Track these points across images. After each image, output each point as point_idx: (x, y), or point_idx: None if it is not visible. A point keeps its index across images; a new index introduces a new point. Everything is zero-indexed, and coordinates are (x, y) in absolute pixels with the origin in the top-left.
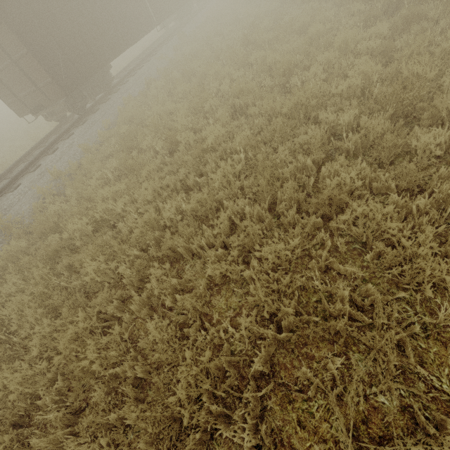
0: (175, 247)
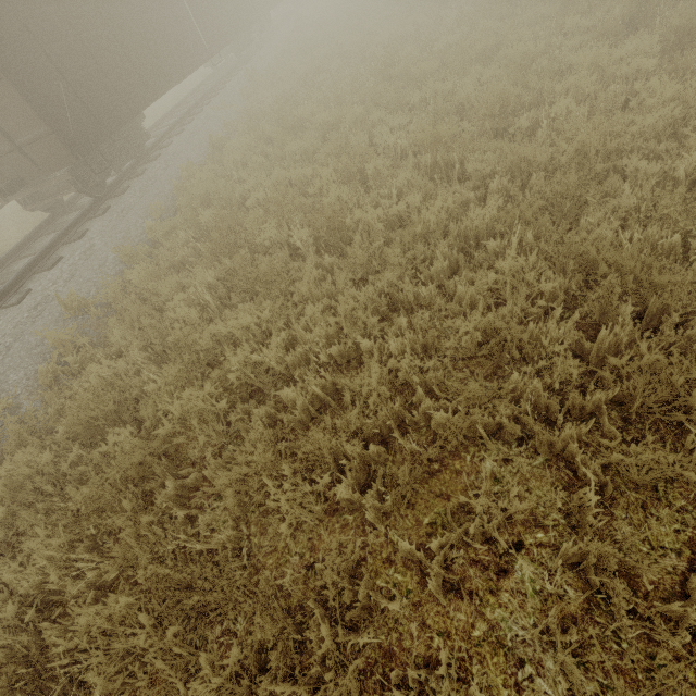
0: (465, 428)
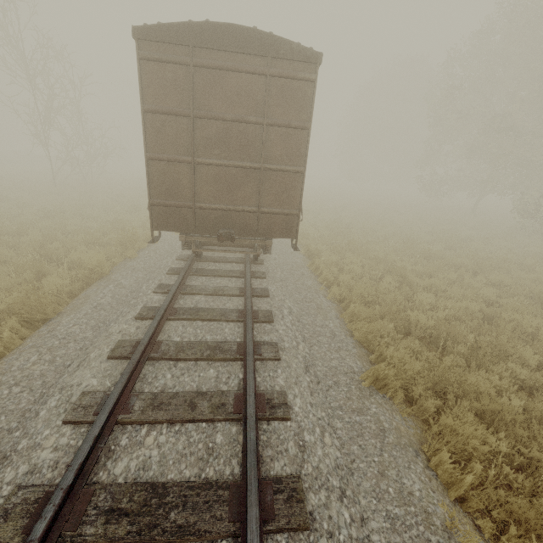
0: None
